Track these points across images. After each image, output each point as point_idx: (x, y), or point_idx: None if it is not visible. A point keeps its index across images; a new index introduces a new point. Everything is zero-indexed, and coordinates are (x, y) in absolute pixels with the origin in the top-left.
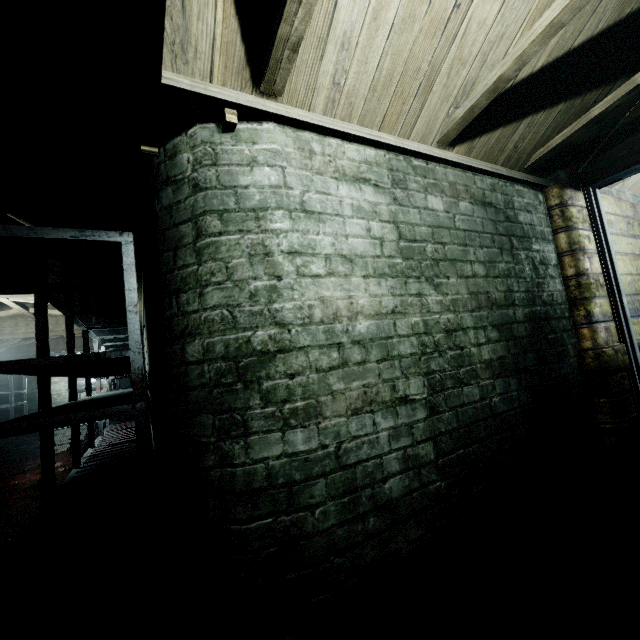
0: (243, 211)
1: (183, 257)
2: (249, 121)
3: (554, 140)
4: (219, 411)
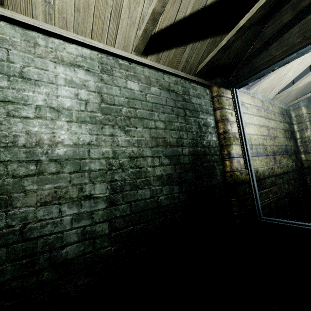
0: None
1: None
2: None
3: (207, 59)
4: None
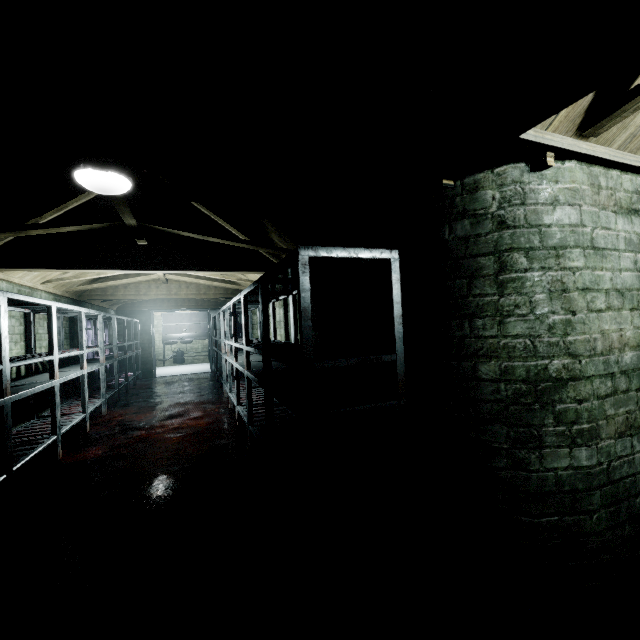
0: (545, 249)
1: (480, 286)
2: (554, 160)
3: None
4: (515, 424)
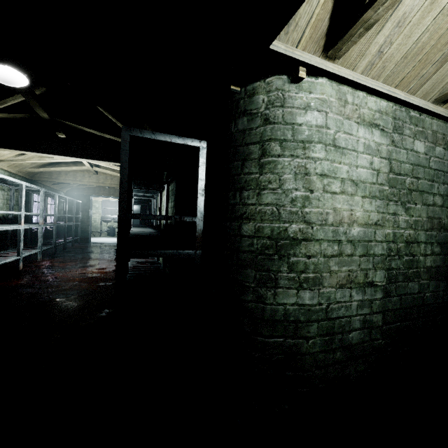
0: (296, 142)
1: (249, 167)
2: (310, 75)
3: None
4: (260, 269)
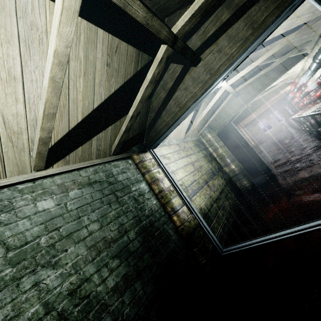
0: None
1: None
2: None
3: (116, 141)
4: None
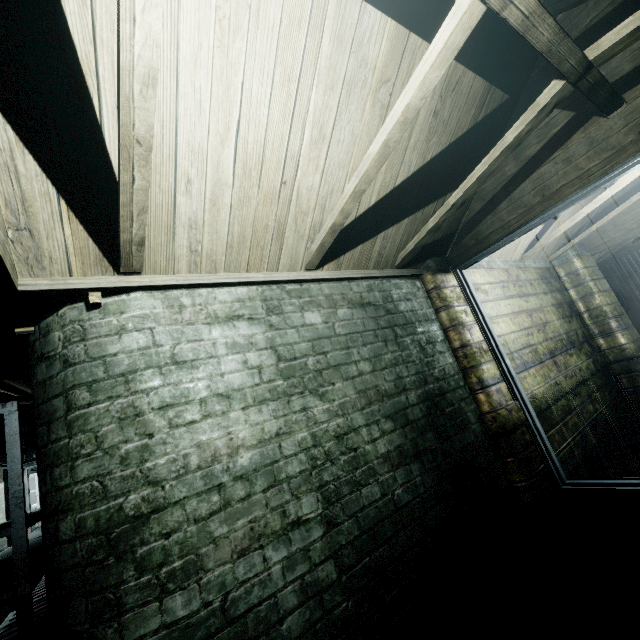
0: (112, 378)
1: (56, 431)
2: (117, 294)
3: (409, 245)
4: (91, 593)
